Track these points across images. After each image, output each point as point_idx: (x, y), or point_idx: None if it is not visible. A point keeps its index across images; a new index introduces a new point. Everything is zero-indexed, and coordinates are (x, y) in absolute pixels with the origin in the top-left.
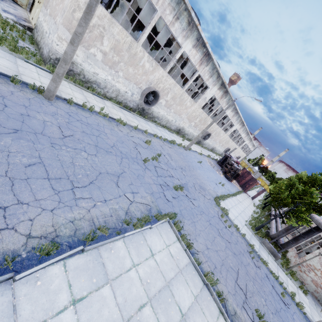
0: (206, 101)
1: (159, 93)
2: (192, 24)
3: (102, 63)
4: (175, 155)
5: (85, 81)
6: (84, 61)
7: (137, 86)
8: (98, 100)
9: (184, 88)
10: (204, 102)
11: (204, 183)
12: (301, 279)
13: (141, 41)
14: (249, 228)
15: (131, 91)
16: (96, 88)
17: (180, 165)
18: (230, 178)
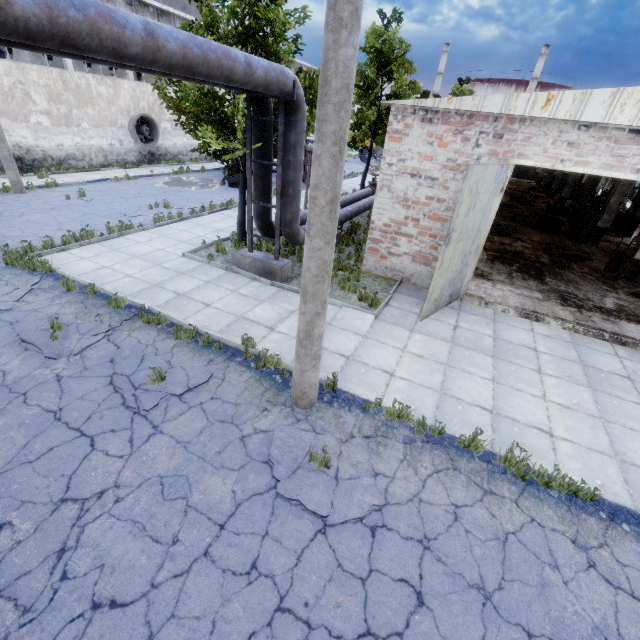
0: None
1: None
2: None
3: None
4: None
5: None
6: None
7: None
8: None
9: None
10: None
11: (10, 236)
12: (397, 276)
13: None
14: (191, 256)
15: None
16: None
17: None
18: (237, 180)
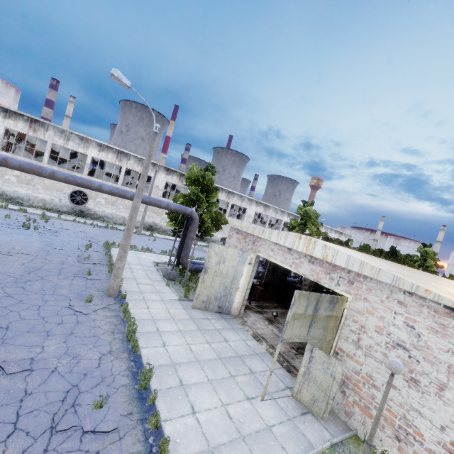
0: (162, 190)
1: (84, 192)
2: (86, 139)
3: (18, 183)
4: (95, 230)
5: (9, 199)
6: (3, 185)
7: (61, 192)
8: (17, 207)
9: (119, 183)
10: (160, 191)
11: (116, 242)
12: None
13: (45, 161)
14: (153, 262)
15: (58, 198)
16: (21, 202)
17: (84, 231)
18: None
